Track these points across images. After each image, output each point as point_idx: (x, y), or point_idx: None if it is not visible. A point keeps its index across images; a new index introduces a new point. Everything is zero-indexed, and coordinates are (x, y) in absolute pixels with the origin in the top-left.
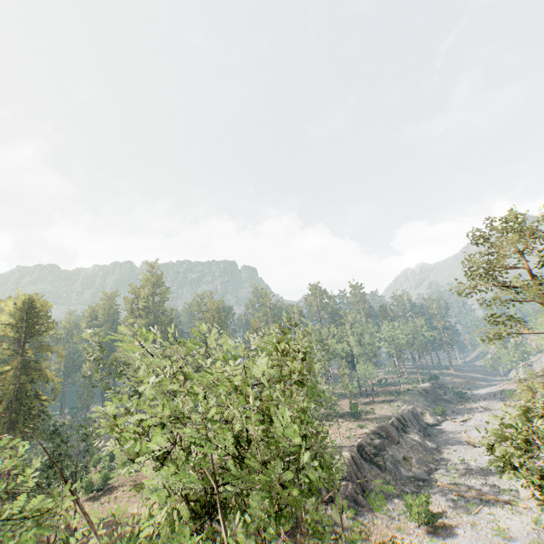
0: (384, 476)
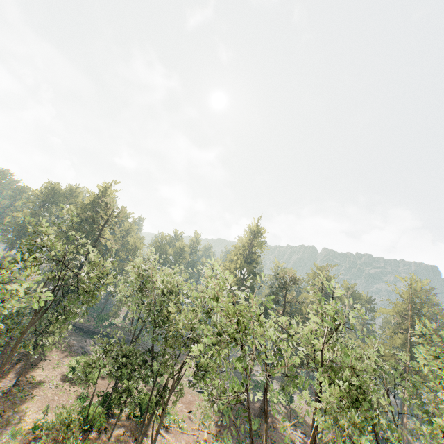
0: None
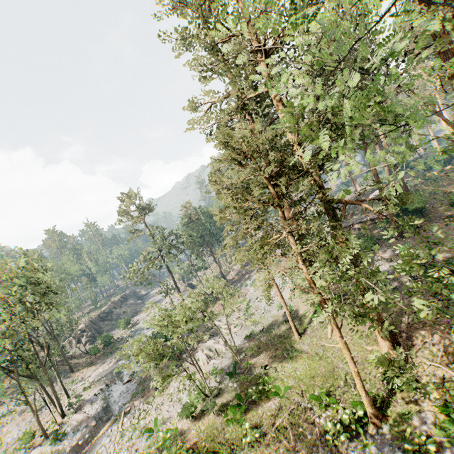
0: (112, 323)
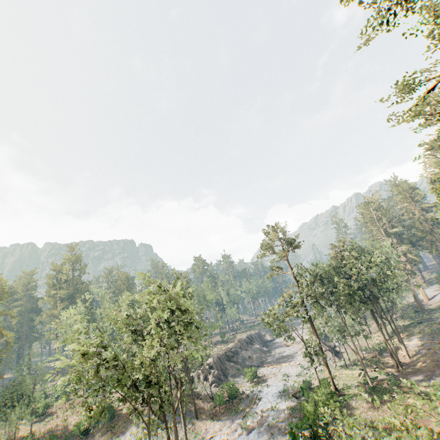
0: (237, 366)
